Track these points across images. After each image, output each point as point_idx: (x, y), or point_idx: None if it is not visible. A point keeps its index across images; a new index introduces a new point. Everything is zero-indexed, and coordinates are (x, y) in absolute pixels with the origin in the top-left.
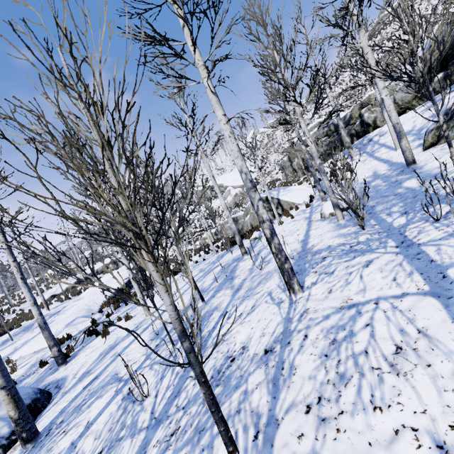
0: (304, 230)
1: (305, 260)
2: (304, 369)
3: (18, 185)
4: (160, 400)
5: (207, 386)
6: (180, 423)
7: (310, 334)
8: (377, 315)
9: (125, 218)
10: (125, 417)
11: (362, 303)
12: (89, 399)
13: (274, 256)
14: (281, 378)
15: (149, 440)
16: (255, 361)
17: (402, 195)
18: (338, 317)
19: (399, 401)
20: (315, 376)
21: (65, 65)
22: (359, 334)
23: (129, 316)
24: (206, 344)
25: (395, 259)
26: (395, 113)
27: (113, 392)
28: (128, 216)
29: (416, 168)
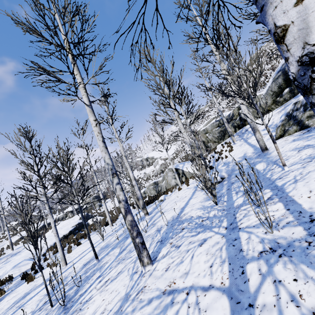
0: (188, 197)
1: (172, 229)
2: None
3: None
4: None
5: None
6: None
7: None
8: (182, 310)
9: None
10: None
11: (179, 290)
12: None
13: (128, 231)
14: None
15: None
16: None
17: (251, 176)
18: (156, 304)
19: None
20: None
21: None
22: None
23: (54, 264)
24: (69, 311)
25: (220, 242)
26: (249, 115)
27: None
28: None
29: (267, 153)
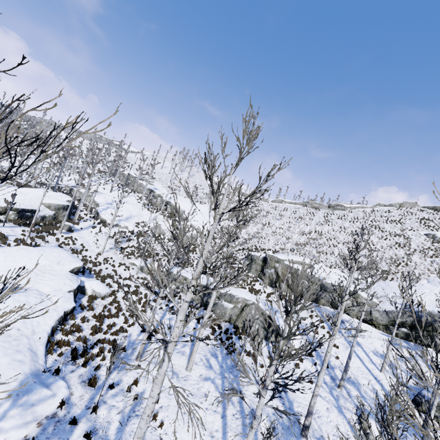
0: None
1: None
2: None
3: None
4: None
5: None
6: None
7: None
8: None
9: None
10: None
11: None
12: None
13: None
14: None
15: None
16: None
17: None
18: None
19: None
20: None
21: None
22: None
23: None
24: None
25: None
26: None
27: None
28: None
29: None
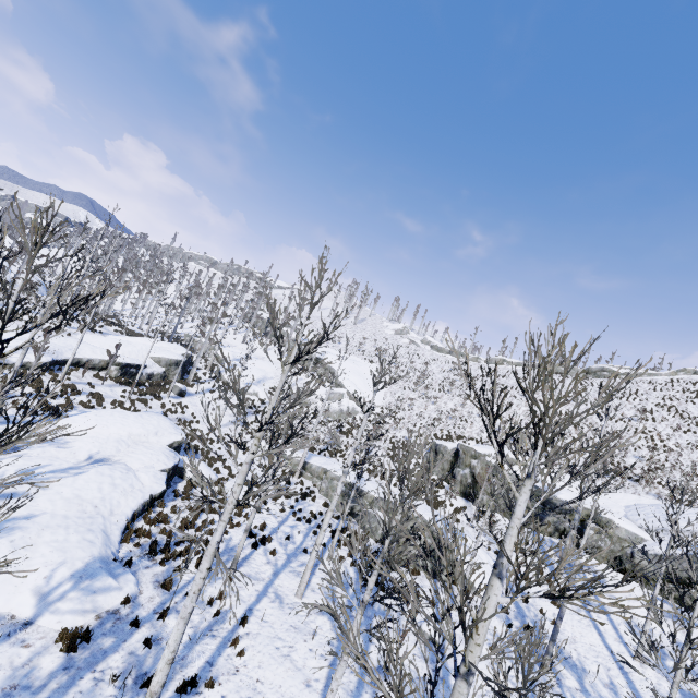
0: None
1: None
2: None
3: None
4: None
5: None
6: None
7: None
8: None
9: None
10: None
11: None
12: None
13: None
14: None
15: None
16: None
17: None
18: None
19: None
20: None
21: None
22: None
23: None
24: None
25: None
26: None
27: None
28: None
29: None
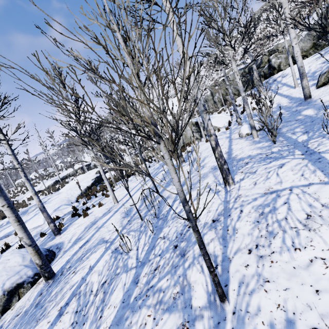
0: (227, 145)
1: (232, 165)
2: (243, 230)
3: (121, 88)
4: (141, 251)
5: (199, 233)
6: (159, 263)
7: (244, 210)
8: (292, 197)
9: (173, 116)
10: (118, 262)
11: (280, 190)
12: (86, 253)
13: (217, 160)
14: (228, 235)
15: (139, 273)
16: (206, 227)
17: (302, 120)
18: (263, 199)
19: (312, 245)
20: (251, 233)
21: (106, 3)
22: (280, 208)
23: (101, 204)
24: (167, 218)
25: (302, 163)
26: (301, 59)
27: (104, 249)
28: (152, 121)
29: (311, 101)
